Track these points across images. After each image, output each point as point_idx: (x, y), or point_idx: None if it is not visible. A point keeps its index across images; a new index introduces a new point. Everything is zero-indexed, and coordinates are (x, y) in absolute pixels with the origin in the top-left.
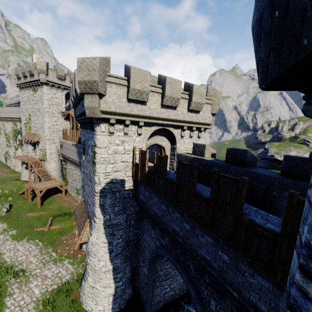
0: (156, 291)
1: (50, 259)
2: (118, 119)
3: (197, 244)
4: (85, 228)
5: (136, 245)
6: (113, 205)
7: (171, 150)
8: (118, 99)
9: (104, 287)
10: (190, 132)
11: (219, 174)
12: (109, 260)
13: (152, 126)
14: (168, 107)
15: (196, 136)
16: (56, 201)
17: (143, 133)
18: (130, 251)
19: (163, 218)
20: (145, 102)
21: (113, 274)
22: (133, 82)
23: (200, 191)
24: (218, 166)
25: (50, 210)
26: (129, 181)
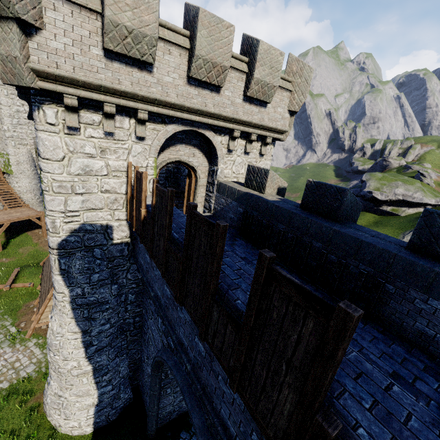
0: (165, 401)
1: (6, 337)
2: (83, 97)
3: (215, 391)
4: (46, 303)
5: (140, 330)
6: (89, 272)
7: (209, 175)
8: (80, 46)
9: (78, 396)
10: (246, 144)
11: (273, 271)
12: (85, 358)
13: (169, 122)
14: (203, 86)
15: (256, 153)
16: (32, 241)
17: (149, 136)
18: (128, 339)
19: (167, 311)
20: (150, 66)
21: (94, 377)
22: (112, 4)
23: (230, 285)
24: (286, 215)
25: (19, 256)
26: (121, 228)
